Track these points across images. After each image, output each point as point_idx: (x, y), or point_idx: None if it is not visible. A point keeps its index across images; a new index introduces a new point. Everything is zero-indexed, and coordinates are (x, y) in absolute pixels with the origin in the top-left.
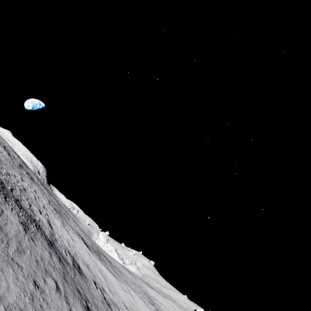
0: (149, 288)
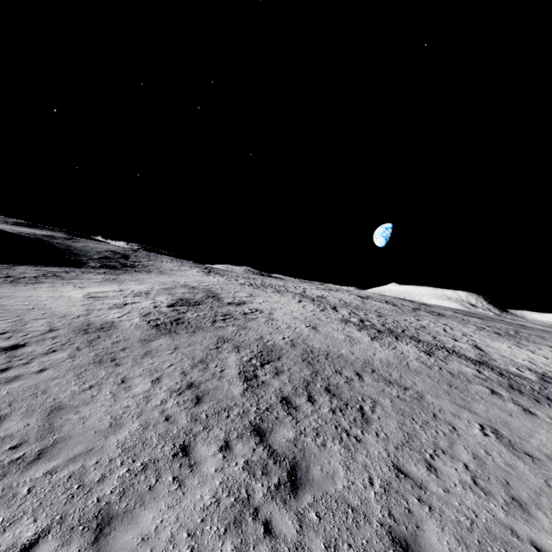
0: None
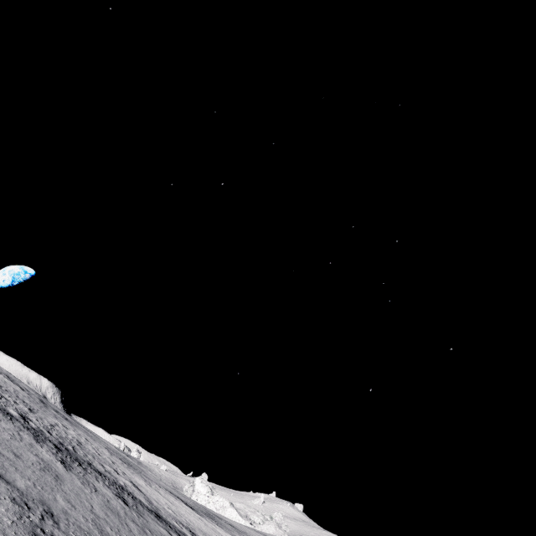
0: None
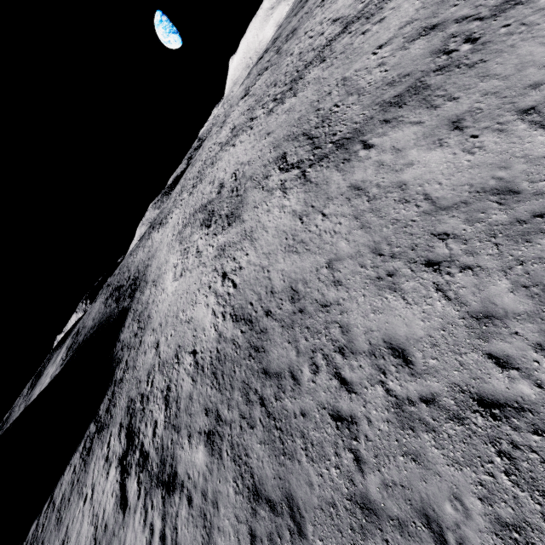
0: None
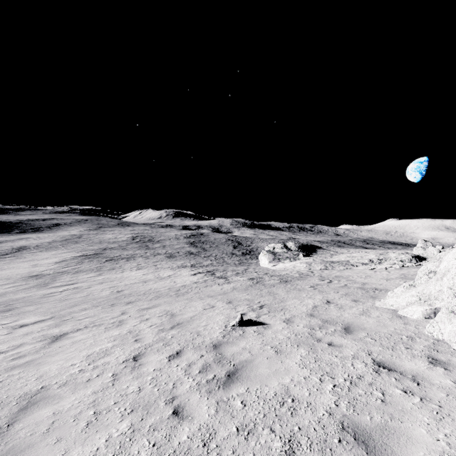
0: (184, 272)
